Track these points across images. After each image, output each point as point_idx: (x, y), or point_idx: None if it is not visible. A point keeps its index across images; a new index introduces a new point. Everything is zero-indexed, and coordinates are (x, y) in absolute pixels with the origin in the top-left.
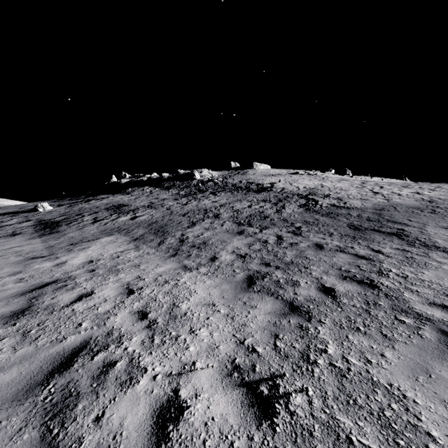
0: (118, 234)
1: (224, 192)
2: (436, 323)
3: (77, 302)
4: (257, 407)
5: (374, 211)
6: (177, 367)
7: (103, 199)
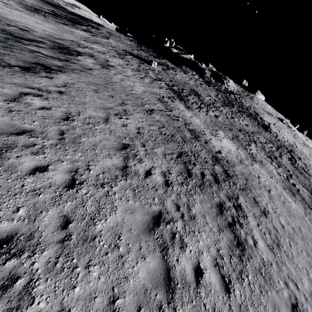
0: (221, 130)
1: (245, 114)
2: None
3: (260, 177)
4: (309, 221)
5: None
6: (294, 208)
7: (176, 72)
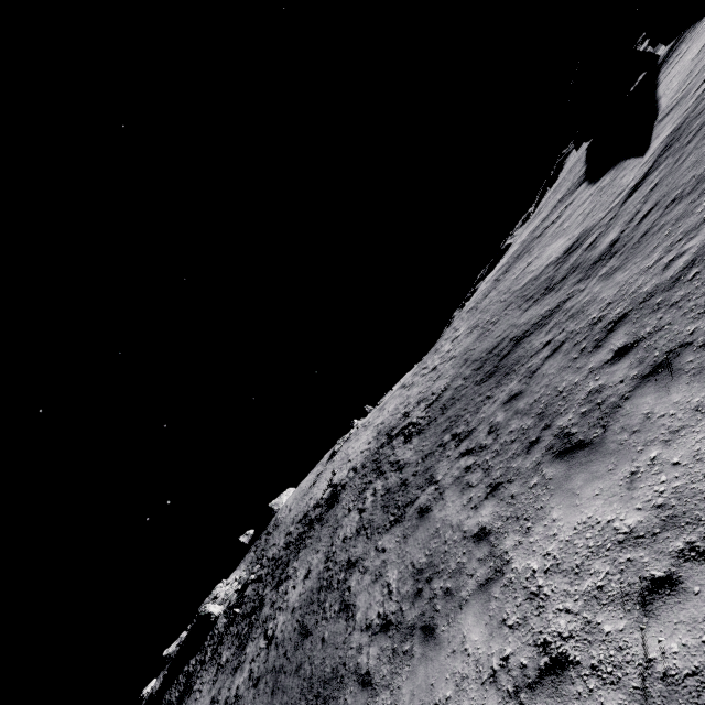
0: None
1: (291, 562)
2: (699, 254)
3: None
4: None
5: (466, 365)
6: None
7: None
